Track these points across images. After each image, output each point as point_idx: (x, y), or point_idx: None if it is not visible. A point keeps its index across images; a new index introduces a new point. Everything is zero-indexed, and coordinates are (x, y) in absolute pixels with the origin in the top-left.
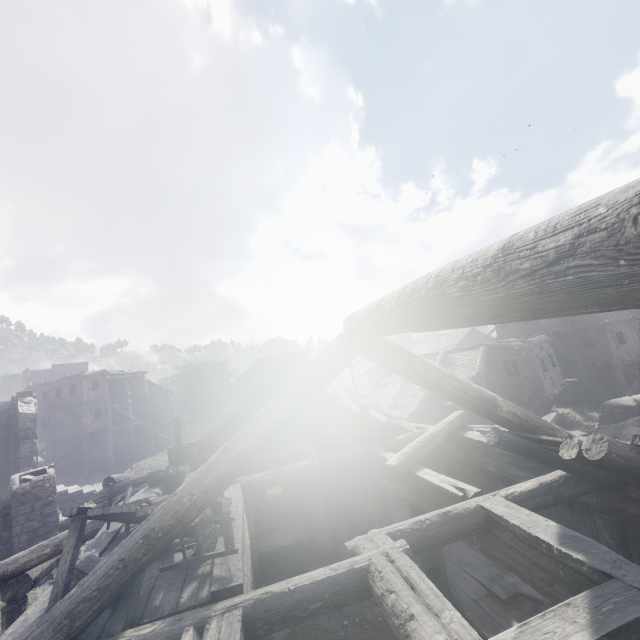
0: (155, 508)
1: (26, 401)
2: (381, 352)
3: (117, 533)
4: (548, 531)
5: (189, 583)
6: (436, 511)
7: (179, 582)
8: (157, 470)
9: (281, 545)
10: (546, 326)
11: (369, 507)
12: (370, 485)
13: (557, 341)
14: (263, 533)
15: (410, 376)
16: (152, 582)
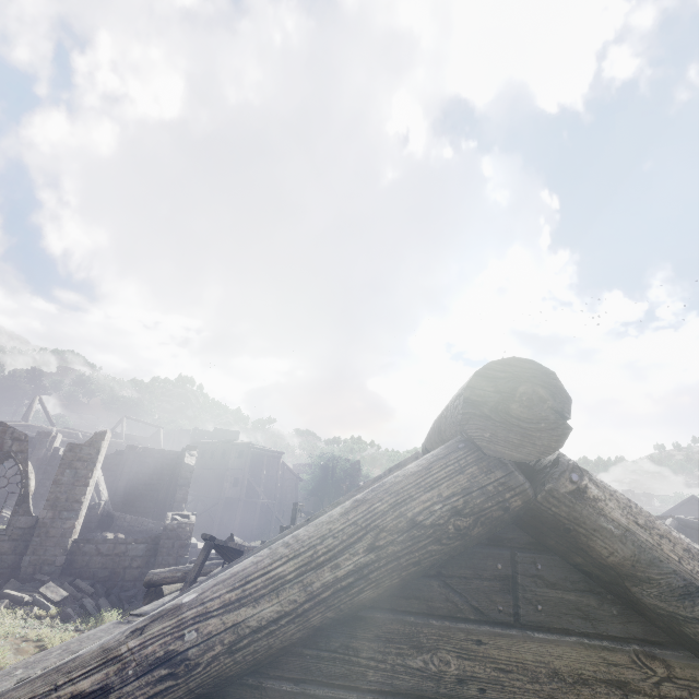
0: None
1: (191, 454)
2: None
3: None
4: None
5: None
6: None
7: None
8: None
9: None
10: None
11: None
12: None
13: None
14: None
15: None
16: None
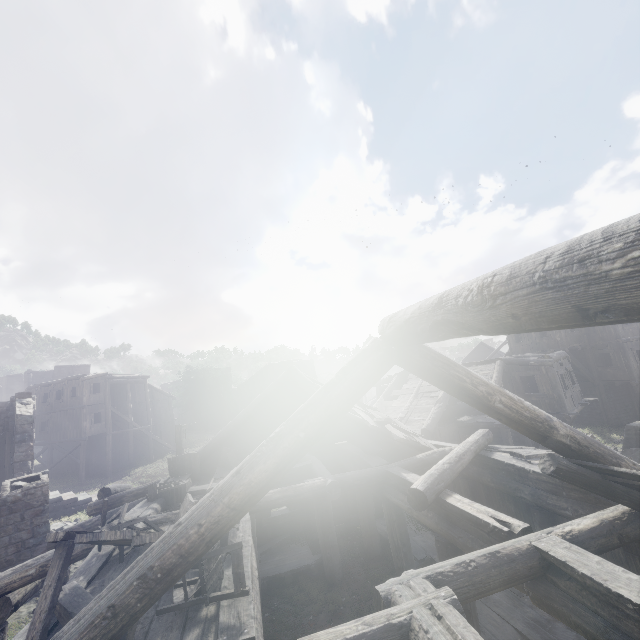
0: (154, 536)
1: (24, 402)
2: (422, 361)
3: (109, 556)
4: (632, 587)
5: (190, 629)
6: (481, 550)
7: (178, 627)
8: (156, 481)
9: (286, 569)
10: (562, 342)
11: (380, 530)
12: (387, 508)
13: (574, 358)
14: (266, 554)
15: (454, 390)
16: (146, 625)
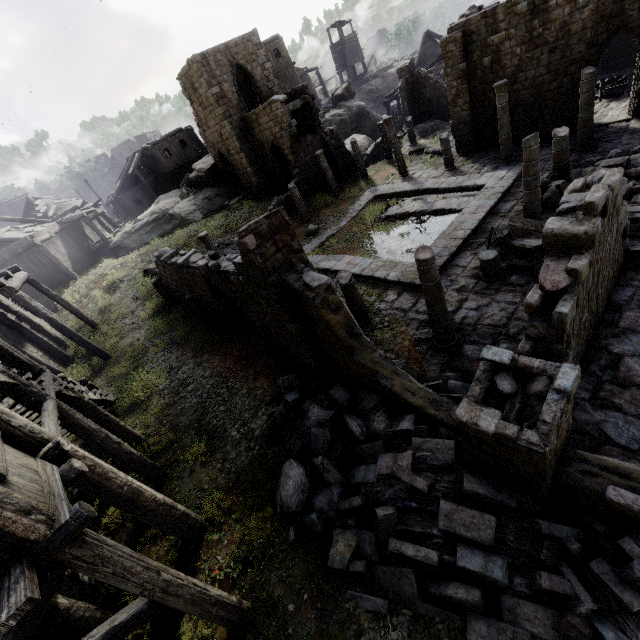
0: None
1: None
2: None
3: None
4: None
5: None
6: None
7: None
8: None
9: None
10: None
11: None
12: None
13: None
14: None
15: None
16: None
